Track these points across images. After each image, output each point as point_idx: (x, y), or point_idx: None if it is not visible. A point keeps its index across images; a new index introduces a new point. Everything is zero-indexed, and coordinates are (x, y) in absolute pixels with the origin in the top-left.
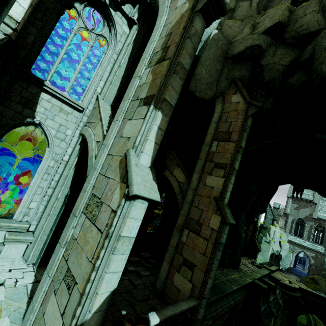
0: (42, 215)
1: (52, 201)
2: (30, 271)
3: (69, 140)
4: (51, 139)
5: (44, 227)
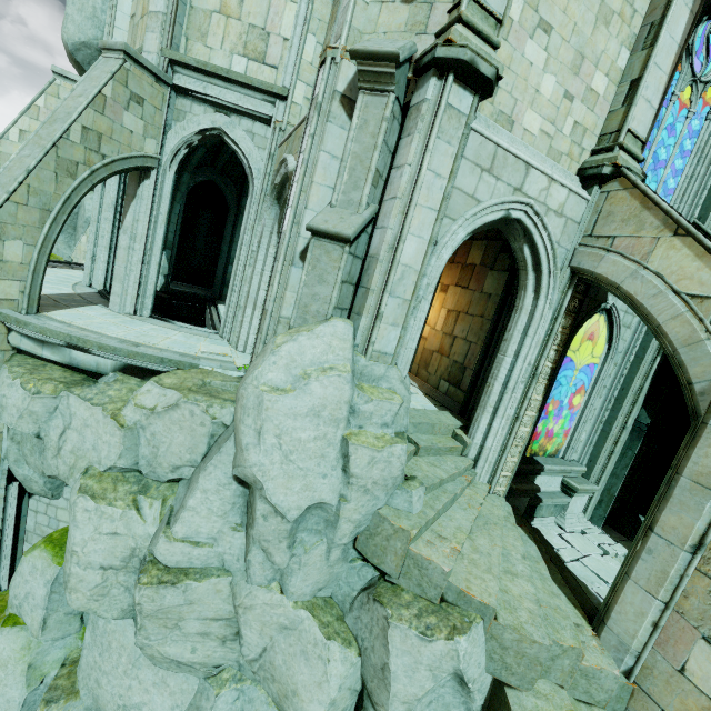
0: (595, 452)
1: (614, 432)
2: (600, 532)
3: (636, 325)
4: (617, 329)
5: (606, 471)
